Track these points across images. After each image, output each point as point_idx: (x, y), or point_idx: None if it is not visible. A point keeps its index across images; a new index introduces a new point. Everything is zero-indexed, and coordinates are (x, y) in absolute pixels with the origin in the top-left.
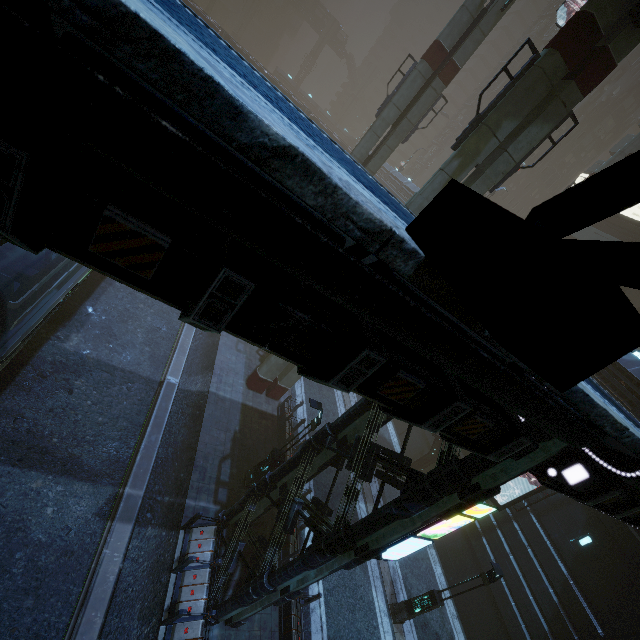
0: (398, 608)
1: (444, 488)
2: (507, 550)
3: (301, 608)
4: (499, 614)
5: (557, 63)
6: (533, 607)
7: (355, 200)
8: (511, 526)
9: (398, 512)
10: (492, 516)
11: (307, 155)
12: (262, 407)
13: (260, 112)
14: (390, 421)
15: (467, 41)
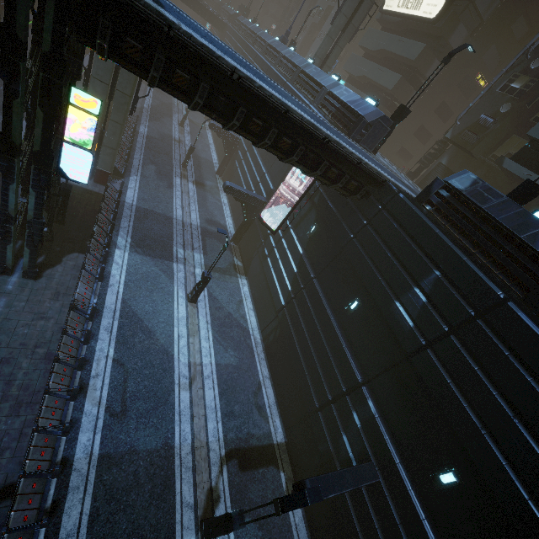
0: (191, 293)
1: (2, 44)
2: (278, 257)
3: (100, 283)
4: (272, 296)
5: None
6: (285, 281)
7: None
8: (281, 242)
9: (5, 90)
10: (273, 243)
11: None
12: (88, 187)
13: None
14: (230, 216)
15: None
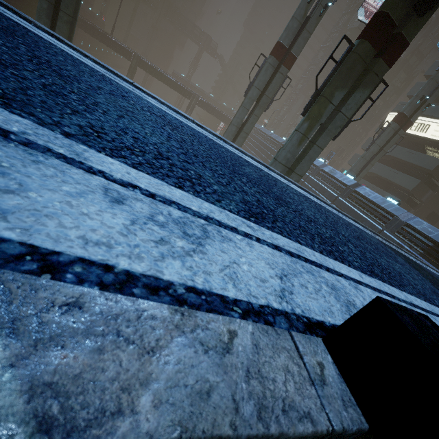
0: None
1: None
2: None
3: None
4: None
5: (367, 48)
6: None
7: (277, 433)
8: None
9: None
10: None
11: (196, 434)
12: None
13: (108, 389)
14: None
15: (299, 39)
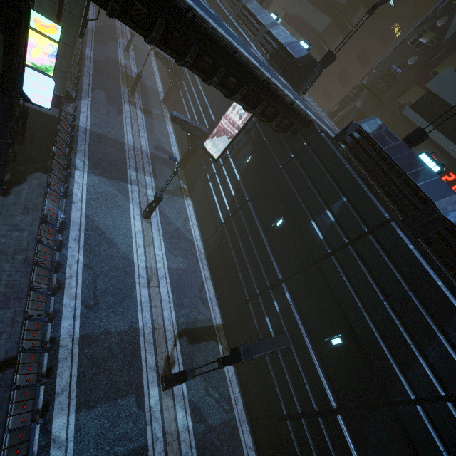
0: (145, 211)
1: None
2: (218, 182)
3: (64, 200)
4: (213, 215)
5: None
6: (225, 203)
7: None
8: (221, 169)
9: None
10: (215, 169)
11: None
12: (42, 109)
13: None
14: (175, 143)
15: None
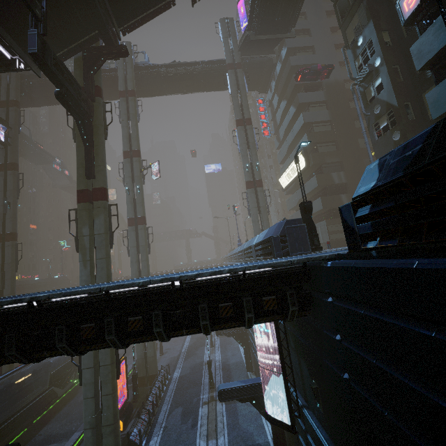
0: None
1: None
2: None
3: None
4: None
5: (81, 205)
6: None
7: None
8: (309, 443)
9: None
10: None
11: None
12: None
13: None
14: None
15: (137, 209)
